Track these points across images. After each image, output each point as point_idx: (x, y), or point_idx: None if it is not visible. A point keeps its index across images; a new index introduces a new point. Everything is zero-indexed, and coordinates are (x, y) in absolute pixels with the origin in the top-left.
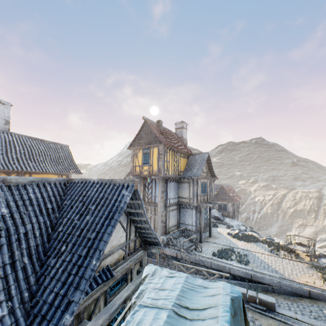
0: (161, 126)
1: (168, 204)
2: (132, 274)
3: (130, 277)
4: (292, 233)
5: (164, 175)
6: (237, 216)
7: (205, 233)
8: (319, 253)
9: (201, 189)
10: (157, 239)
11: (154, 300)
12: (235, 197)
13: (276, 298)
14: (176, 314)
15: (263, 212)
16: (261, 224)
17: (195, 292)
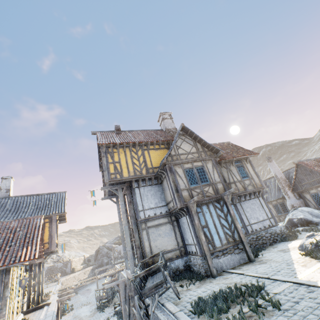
0: (119, 130)
1: (141, 218)
2: None
3: None
4: None
5: (109, 180)
6: None
7: (236, 254)
8: None
9: (189, 178)
10: None
11: None
12: None
13: None
14: None
15: None
16: None
17: None
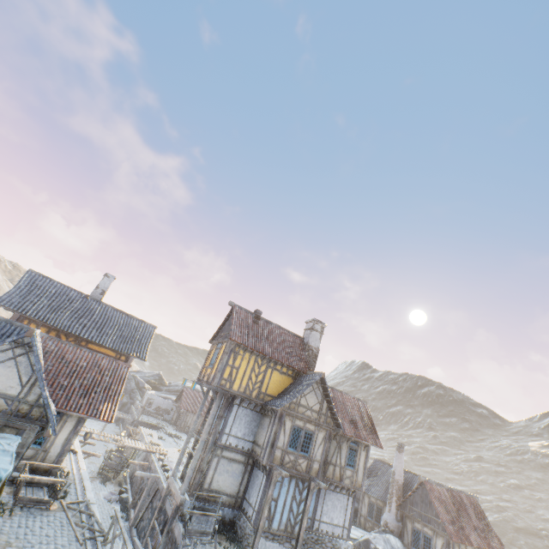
0: (258, 318)
1: (222, 441)
2: None
3: None
4: None
5: (217, 385)
6: None
7: (284, 547)
8: None
9: (291, 438)
10: (49, 414)
11: None
12: (462, 530)
13: None
14: None
15: None
16: None
17: None
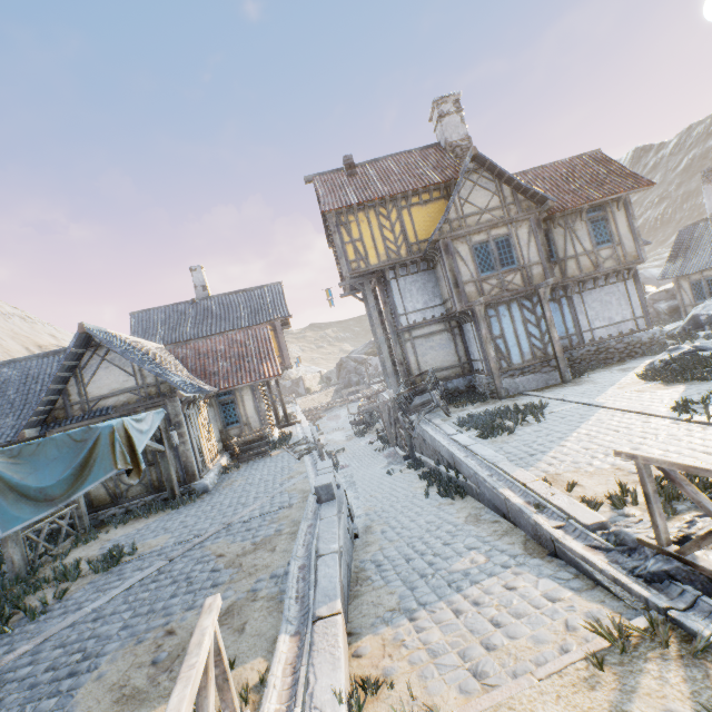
0: (351, 168)
1: (403, 325)
2: None
3: None
4: None
5: (349, 273)
6: None
7: (544, 374)
8: None
9: (479, 262)
10: (167, 381)
11: None
12: None
13: (457, 512)
14: None
15: None
16: None
17: None
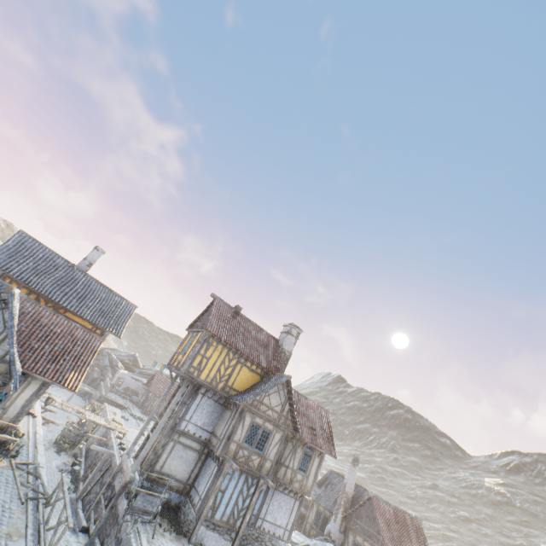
0: (237, 314)
1: (181, 427)
2: None
3: None
4: None
5: (185, 371)
6: None
7: (224, 539)
8: None
9: (249, 434)
10: (13, 371)
11: None
12: None
13: None
14: None
15: None
16: None
17: None
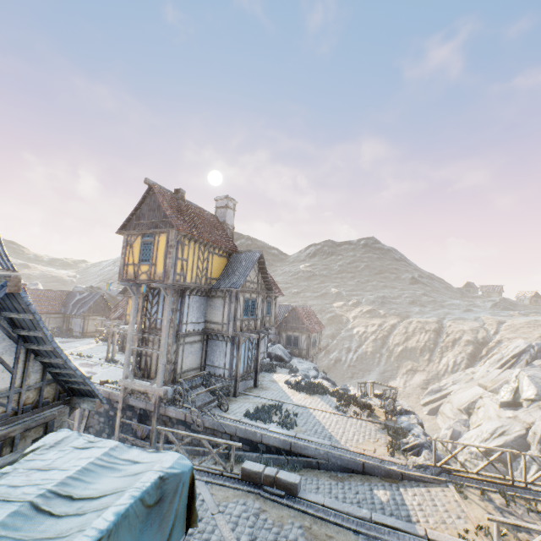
0: (182, 200)
1: (183, 331)
2: (16, 448)
3: (10, 453)
4: (397, 381)
5: (174, 282)
6: (316, 355)
7: (248, 381)
8: (400, 409)
9: (244, 309)
10: (89, 385)
11: (10, 488)
12: (313, 326)
13: (319, 477)
14: (35, 509)
15: (361, 350)
16: (356, 369)
17: (111, 470)
